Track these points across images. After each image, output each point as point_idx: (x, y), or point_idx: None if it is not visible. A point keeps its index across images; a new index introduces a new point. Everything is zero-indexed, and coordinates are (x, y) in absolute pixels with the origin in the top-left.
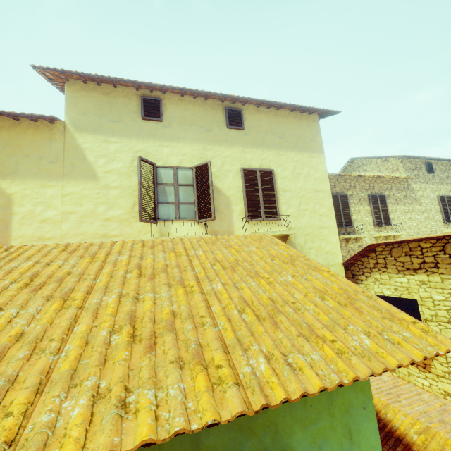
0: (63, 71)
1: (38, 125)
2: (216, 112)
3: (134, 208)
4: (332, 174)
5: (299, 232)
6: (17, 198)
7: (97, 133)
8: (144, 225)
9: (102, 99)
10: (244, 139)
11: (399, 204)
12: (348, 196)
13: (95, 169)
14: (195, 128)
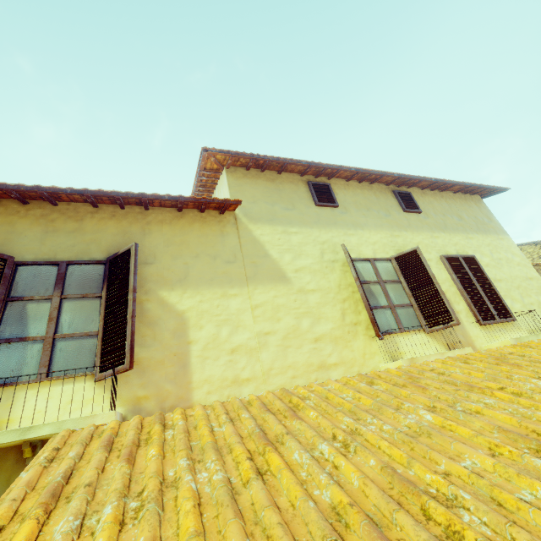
0: (236, 153)
1: (204, 217)
2: (386, 196)
3: (345, 318)
4: None
5: None
6: (192, 316)
7: (273, 223)
8: (366, 344)
9: (268, 185)
10: (425, 223)
11: None
12: None
13: (282, 268)
14: (373, 213)
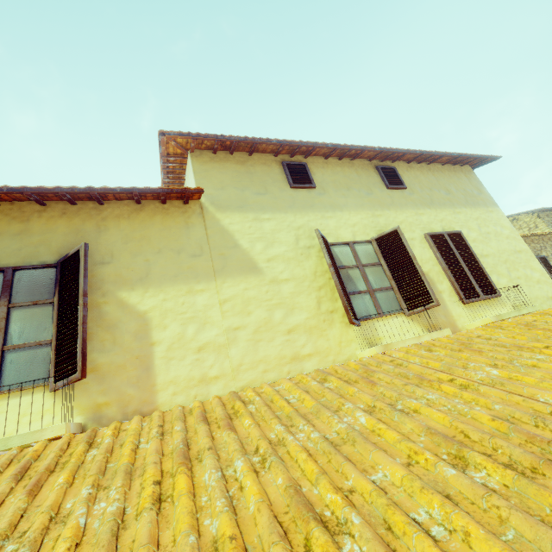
0: (197, 136)
1: (167, 208)
2: (368, 172)
3: (320, 307)
4: None
5: None
6: (155, 316)
7: (243, 210)
8: (342, 332)
9: (238, 169)
10: (410, 199)
11: None
12: None
13: (253, 258)
14: (353, 192)
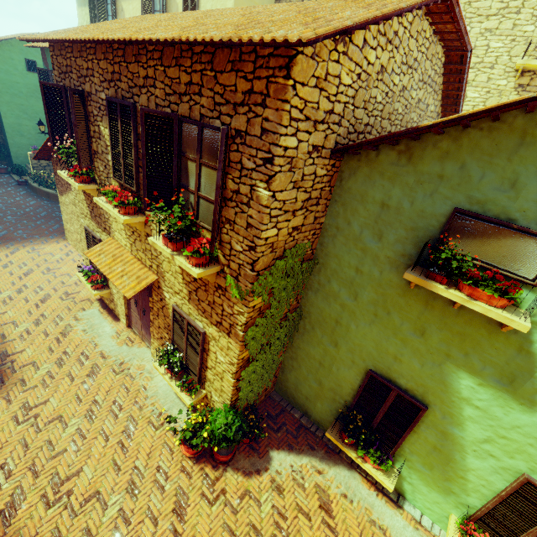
0: None
1: None
2: None
3: None
4: None
5: None
6: (125, 12)
7: None
8: None
9: None
10: None
11: None
12: None
13: None
14: None
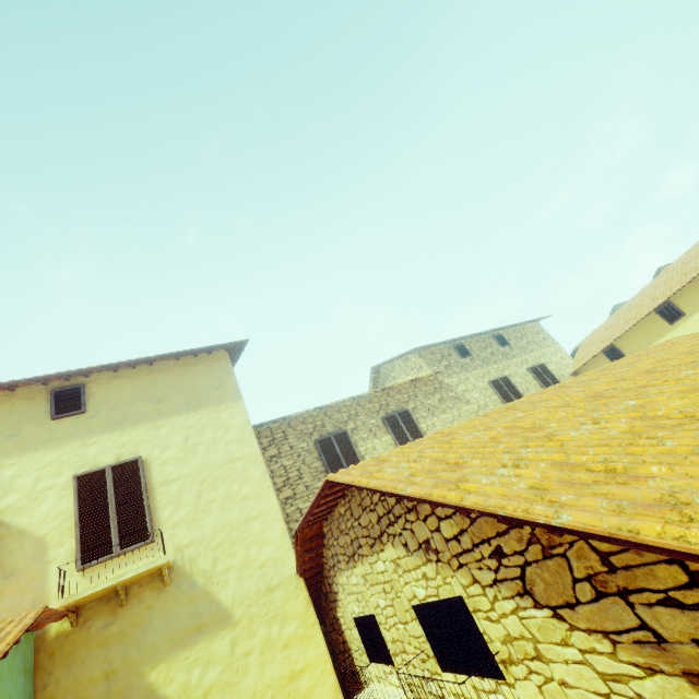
0: None
1: None
2: (34, 402)
3: None
4: (306, 411)
5: (200, 548)
6: None
7: None
8: None
9: None
10: (86, 425)
11: (436, 413)
12: (350, 431)
13: None
14: None
